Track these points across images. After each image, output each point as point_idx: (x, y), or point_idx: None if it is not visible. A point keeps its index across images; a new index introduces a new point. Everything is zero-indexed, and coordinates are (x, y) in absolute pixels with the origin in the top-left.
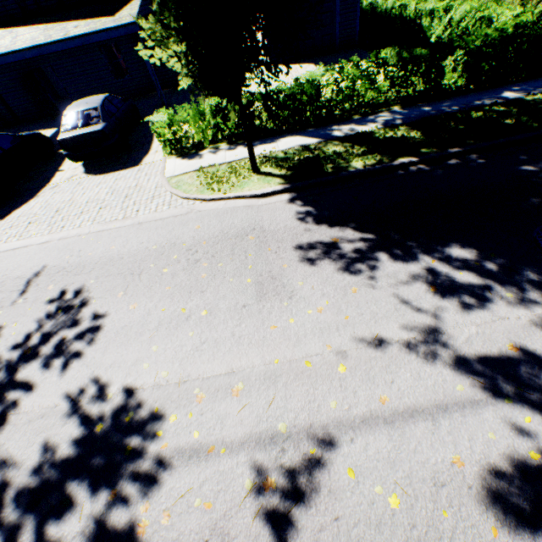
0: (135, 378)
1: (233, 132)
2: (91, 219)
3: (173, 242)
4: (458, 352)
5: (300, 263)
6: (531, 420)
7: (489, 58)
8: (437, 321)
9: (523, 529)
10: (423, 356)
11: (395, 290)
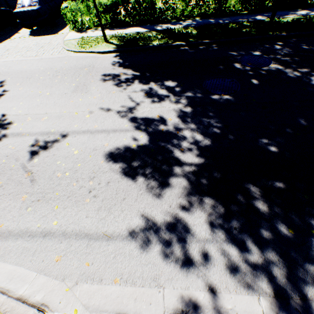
0: (9, 112)
1: (106, 21)
2: (21, 55)
3: (51, 68)
4: (136, 116)
5: (99, 81)
6: (143, 137)
7: None
8: (137, 105)
9: (112, 162)
10: (122, 115)
11: (130, 94)
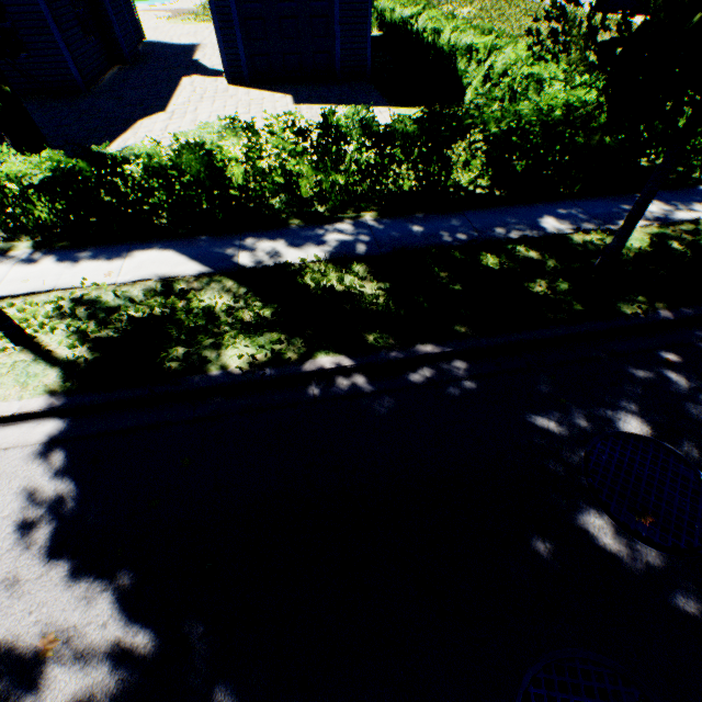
0: None
1: (44, 223)
2: None
3: None
4: None
5: None
6: None
7: (524, 153)
8: None
9: None
10: None
11: None
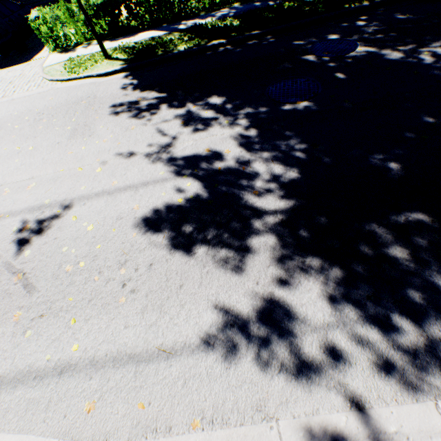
0: None
1: (102, 29)
2: None
3: (30, 109)
4: (174, 156)
5: (108, 115)
6: (191, 185)
7: None
8: (173, 140)
9: (151, 232)
10: (152, 159)
11: (158, 126)
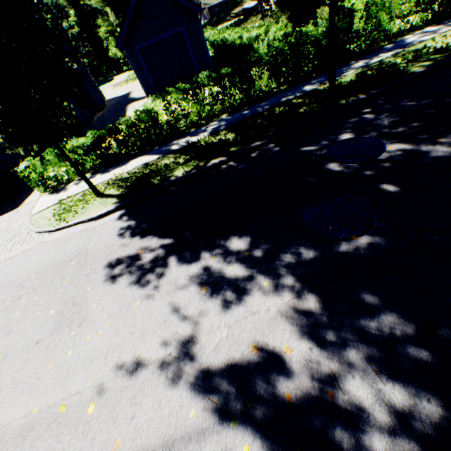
0: None
1: (93, 163)
2: None
3: (9, 280)
4: (204, 364)
5: (102, 283)
6: (250, 448)
7: (286, 64)
8: (196, 328)
9: None
10: (171, 375)
11: (171, 298)
